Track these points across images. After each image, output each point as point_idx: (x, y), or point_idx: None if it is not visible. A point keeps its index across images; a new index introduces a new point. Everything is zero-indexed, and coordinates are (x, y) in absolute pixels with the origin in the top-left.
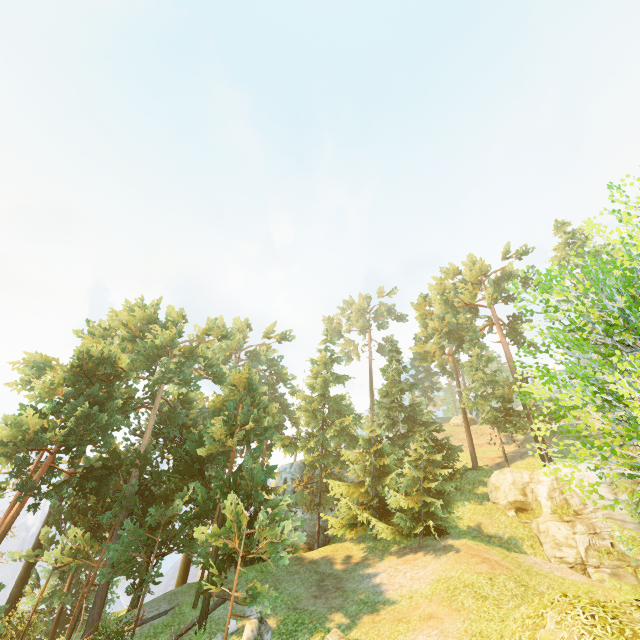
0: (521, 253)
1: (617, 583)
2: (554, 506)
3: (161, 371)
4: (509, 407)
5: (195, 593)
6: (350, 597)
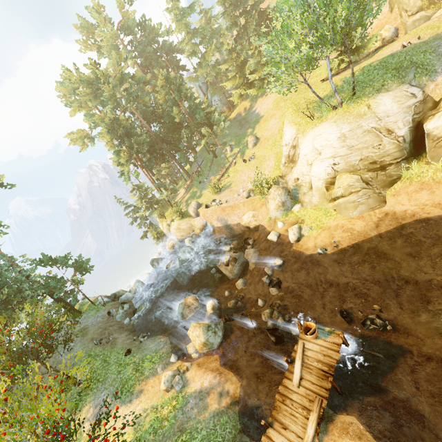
0: None
1: (323, 70)
2: None
3: (126, 103)
4: None
5: (206, 152)
6: (251, 123)
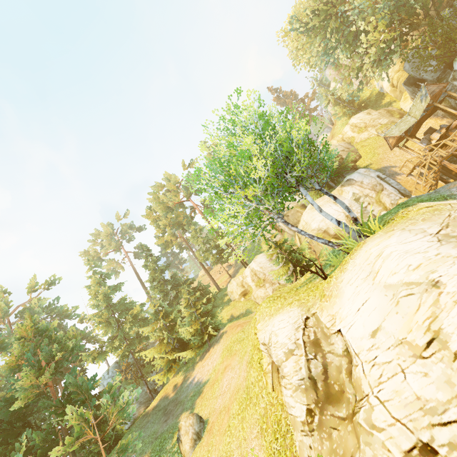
0: (192, 164)
1: None
2: (256, 283)
3: None
4: (220, 249)
5: None
6: (185, 401)
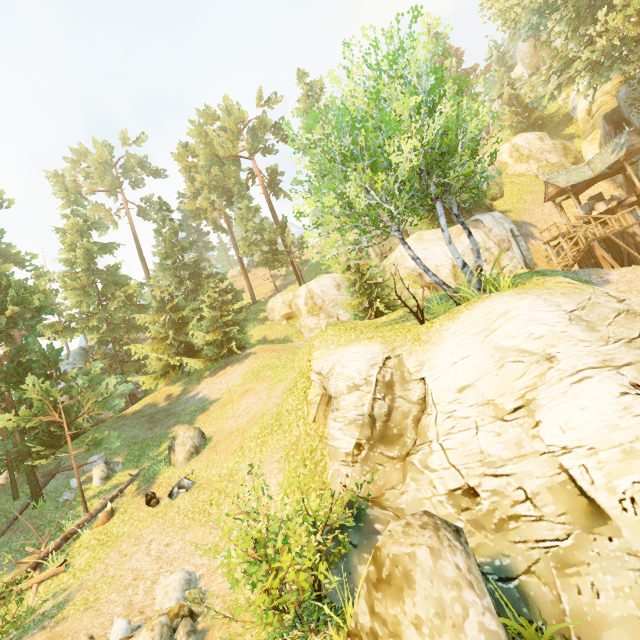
0: (273, 101)
1: None
2: (308, 309)
3: None
4: (275, 249)
5: (6, 493)
6: (182, 414)
